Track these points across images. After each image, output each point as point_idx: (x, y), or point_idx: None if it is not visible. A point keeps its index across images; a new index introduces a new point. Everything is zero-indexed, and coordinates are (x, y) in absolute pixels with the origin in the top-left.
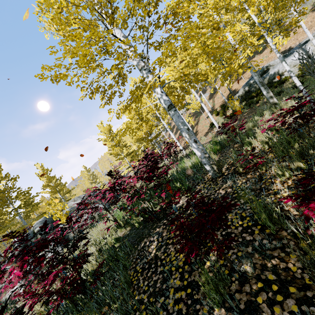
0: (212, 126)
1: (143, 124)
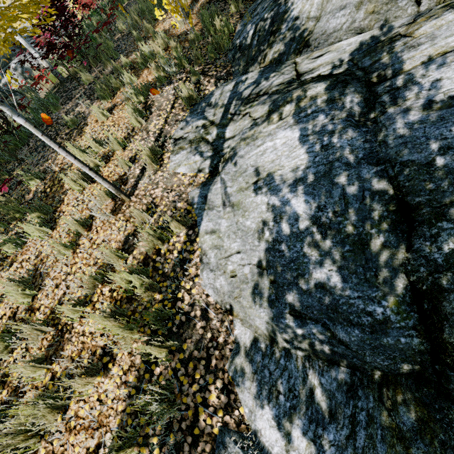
0: None
1: None
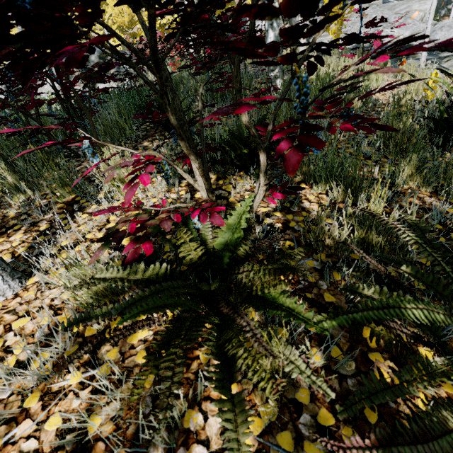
0: None
1: (126, 10)
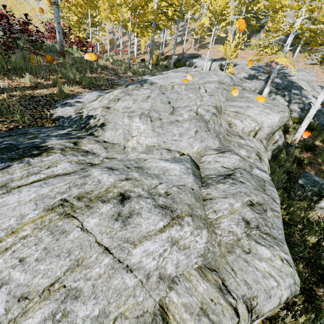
0: (142, 61)
1: (85, 3)
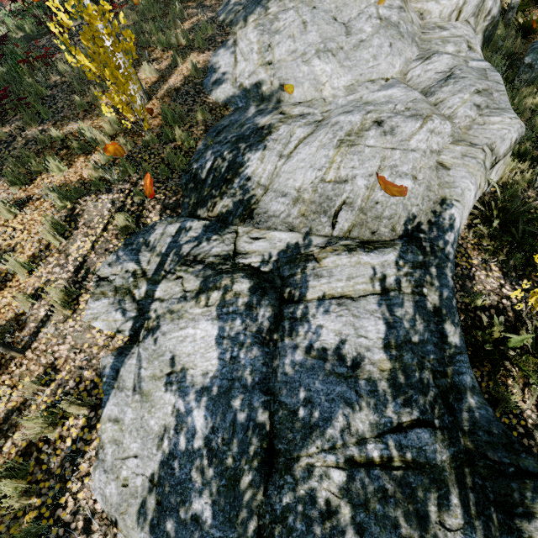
0: None
1: None
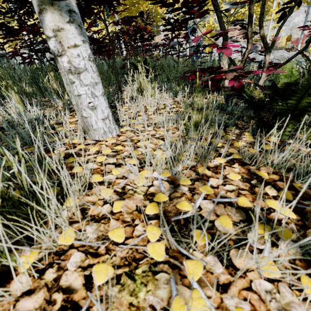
0: None
1: None
